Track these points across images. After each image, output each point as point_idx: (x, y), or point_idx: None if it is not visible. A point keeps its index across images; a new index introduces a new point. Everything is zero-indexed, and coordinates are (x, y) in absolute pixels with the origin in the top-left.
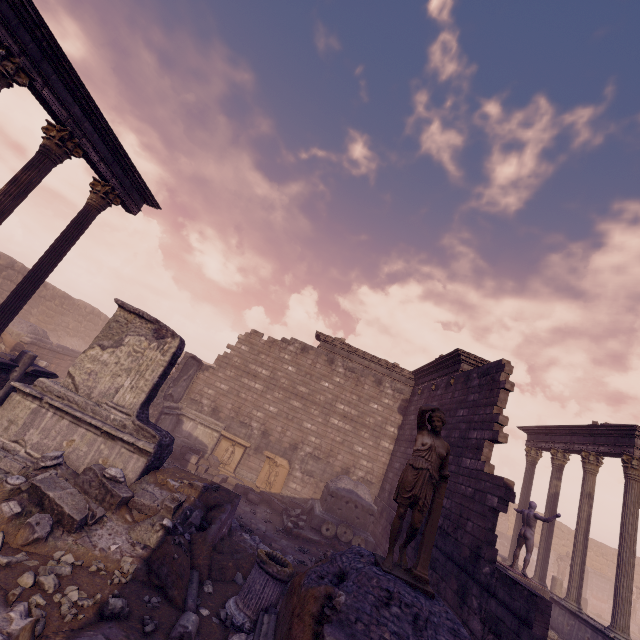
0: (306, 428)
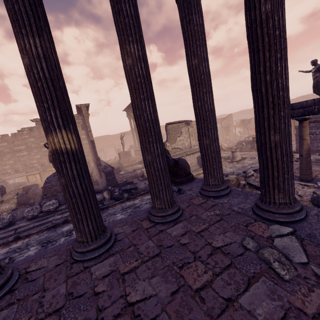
0: None
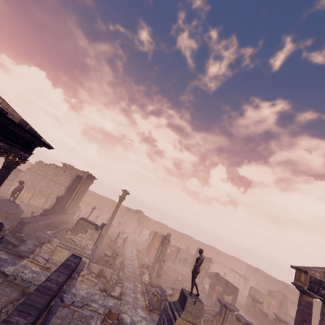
0: (54, 190)
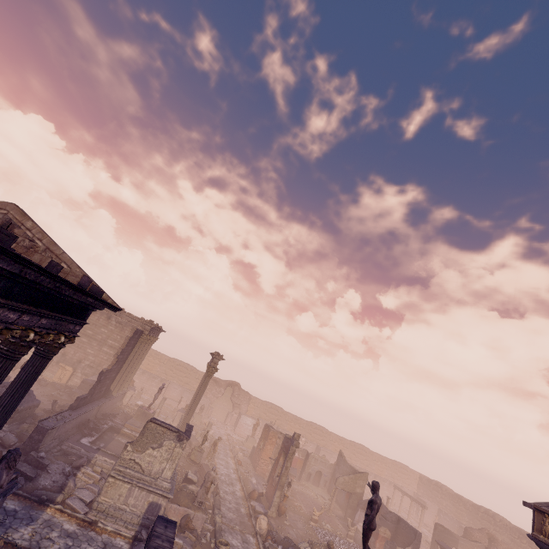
0: (88, 352)
